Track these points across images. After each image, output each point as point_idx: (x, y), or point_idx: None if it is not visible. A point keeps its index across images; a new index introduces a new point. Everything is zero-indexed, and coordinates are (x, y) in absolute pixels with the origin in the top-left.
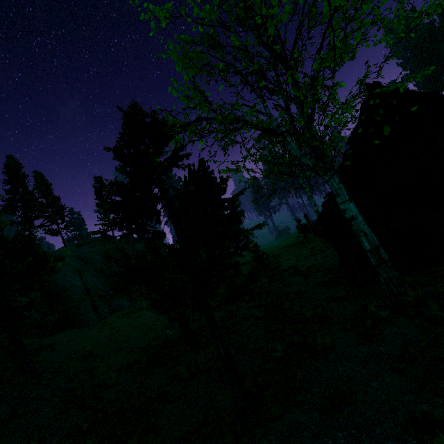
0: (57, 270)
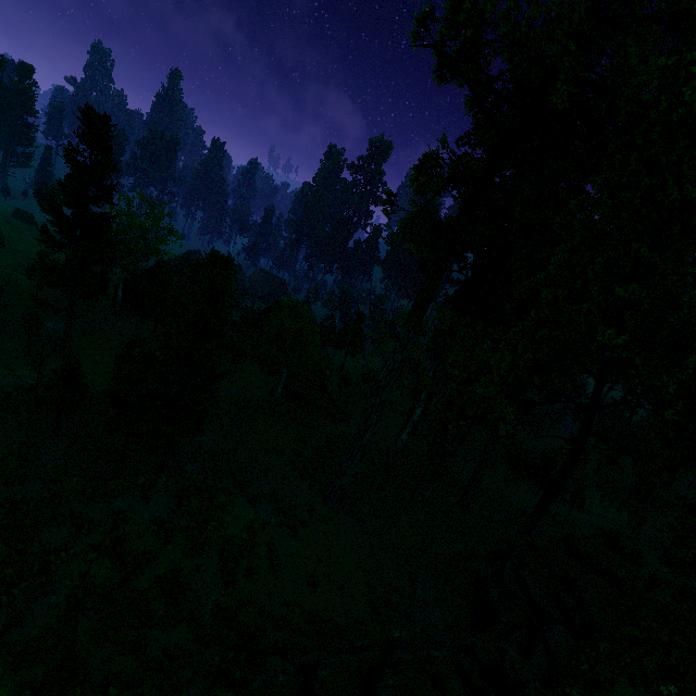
0: None
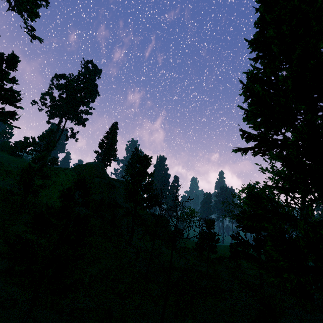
0: (115, 192)
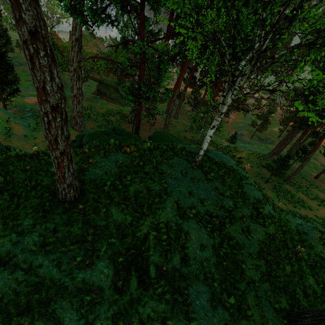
0: None
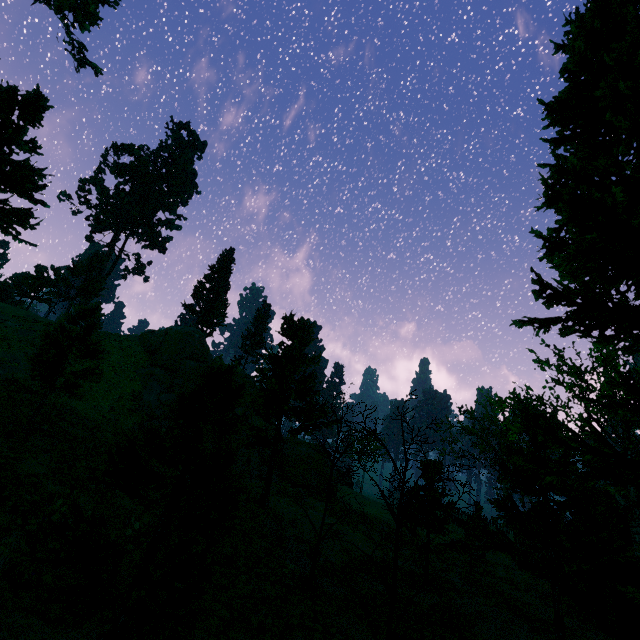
0: None
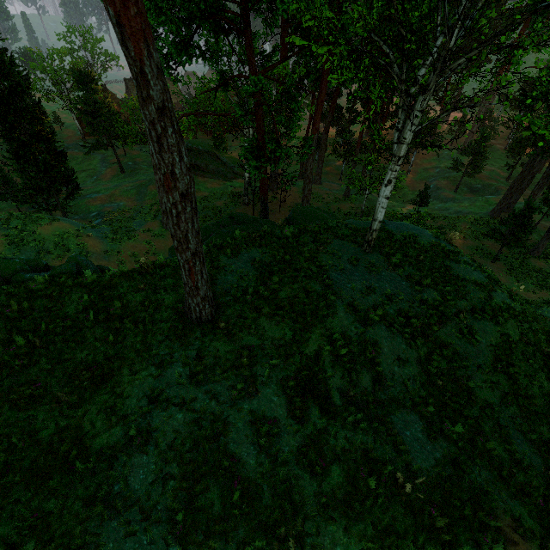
0: None
